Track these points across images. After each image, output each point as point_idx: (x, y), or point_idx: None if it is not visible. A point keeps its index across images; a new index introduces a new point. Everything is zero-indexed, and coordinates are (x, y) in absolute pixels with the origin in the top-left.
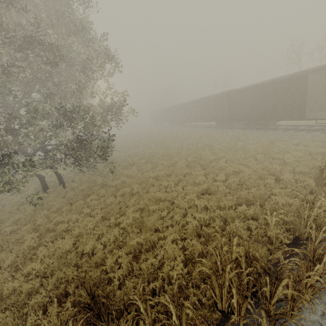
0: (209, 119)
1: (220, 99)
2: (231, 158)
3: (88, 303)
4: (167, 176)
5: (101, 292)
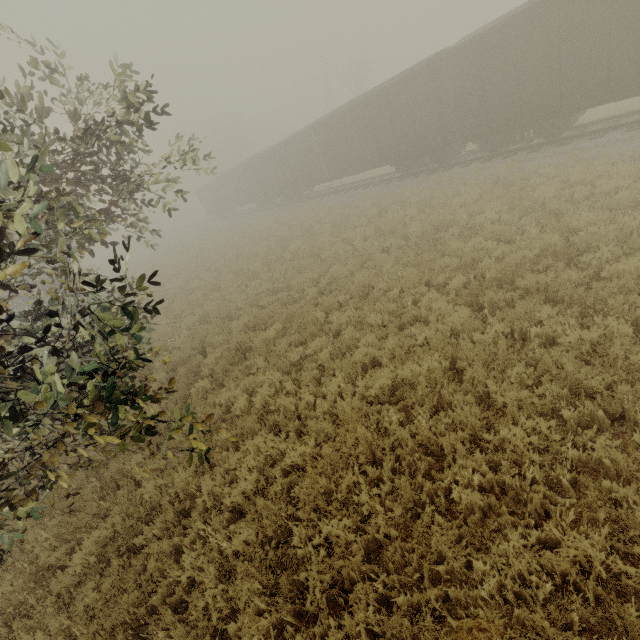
0: (375, 162)
1: (406, 90)
2: (606, 239)
3: None
4: (453, 382)
5: None
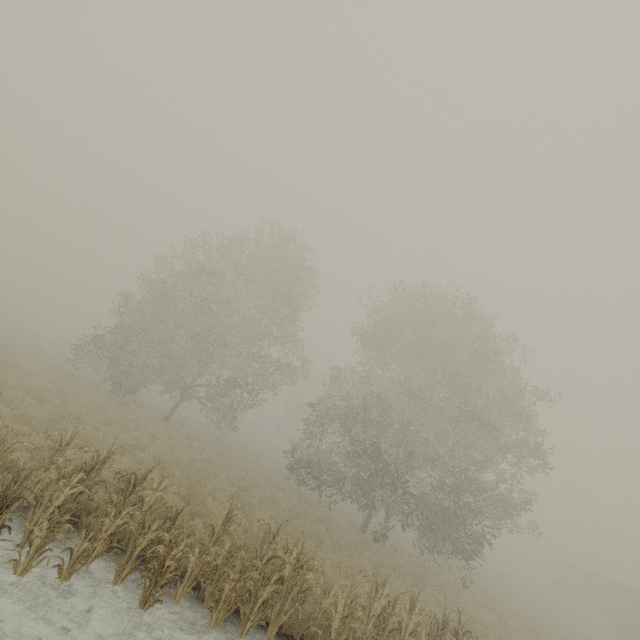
0: None
1: None
2: None
3: (456, 635)
4: None
5: (473, 635)
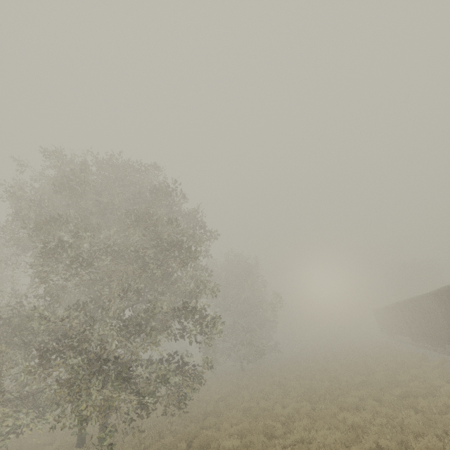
0: None
1: None
2: None
3: None
4: None
5: None
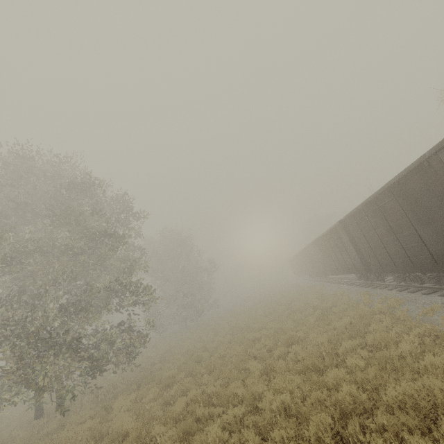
0: (341, 270)
1: (336, 233)
2: (265, 407)
3: None
4: (118, 441)
5: None
